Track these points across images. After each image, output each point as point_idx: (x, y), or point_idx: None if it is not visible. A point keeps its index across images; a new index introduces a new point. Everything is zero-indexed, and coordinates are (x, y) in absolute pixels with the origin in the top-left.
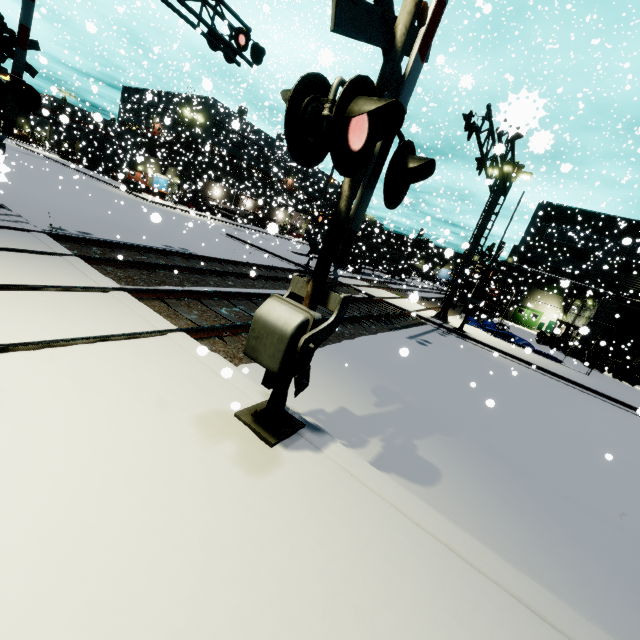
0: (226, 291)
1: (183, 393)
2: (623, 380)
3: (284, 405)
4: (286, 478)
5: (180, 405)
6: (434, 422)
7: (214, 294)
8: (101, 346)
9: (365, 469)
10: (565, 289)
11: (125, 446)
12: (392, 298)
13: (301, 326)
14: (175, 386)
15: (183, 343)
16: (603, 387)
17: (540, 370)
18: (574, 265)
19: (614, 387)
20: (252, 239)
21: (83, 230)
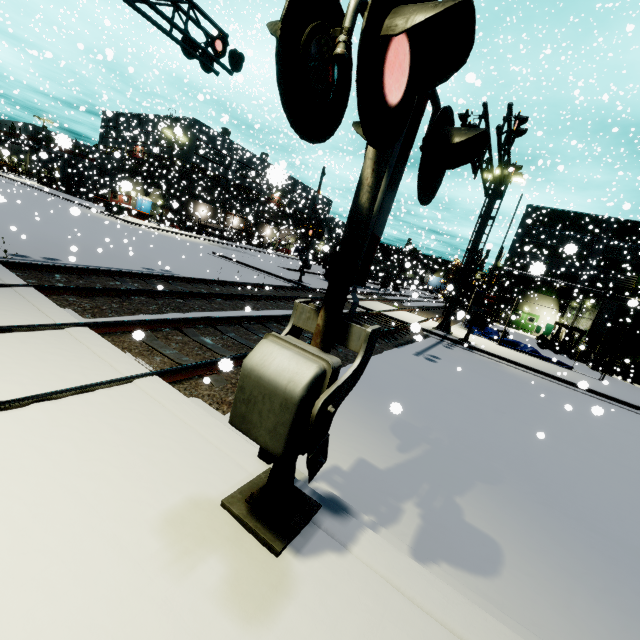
0: (212, 317)
1: (147, 475)
2: (634, 382)
3: (291, 485)
4: (303, 619)
5: (141, 498)
6: (471, 465)
7: (198, 321)
8: (35, 410)
9: (414, 575)
10: (559, 291)
11: (36, 604)
12: (390, 310)
13: (315, 382)
14: (137, 464)
15: (154, 392)
16: (621, 393)
17: (555, 379)
18: (566, 266)
19: (631, 392)
20: (240, 257)
21: (50, 256)
